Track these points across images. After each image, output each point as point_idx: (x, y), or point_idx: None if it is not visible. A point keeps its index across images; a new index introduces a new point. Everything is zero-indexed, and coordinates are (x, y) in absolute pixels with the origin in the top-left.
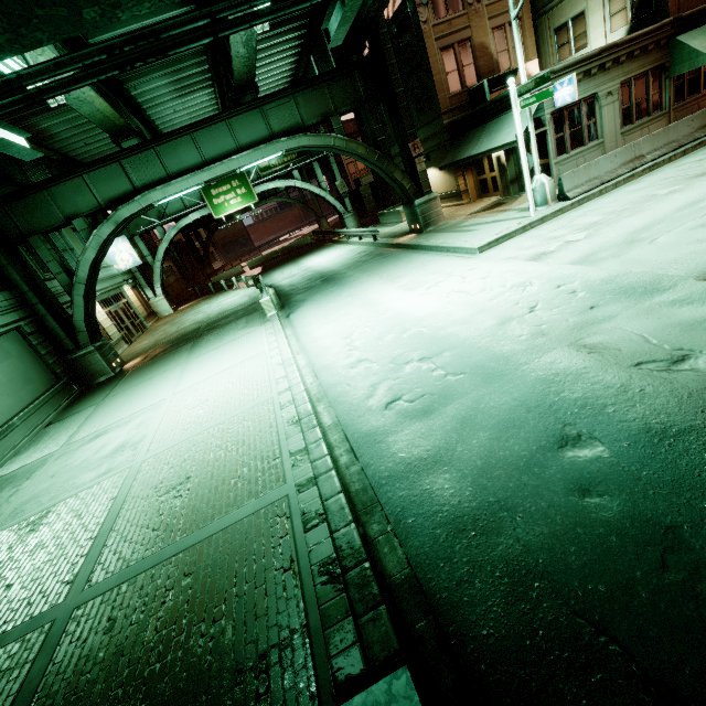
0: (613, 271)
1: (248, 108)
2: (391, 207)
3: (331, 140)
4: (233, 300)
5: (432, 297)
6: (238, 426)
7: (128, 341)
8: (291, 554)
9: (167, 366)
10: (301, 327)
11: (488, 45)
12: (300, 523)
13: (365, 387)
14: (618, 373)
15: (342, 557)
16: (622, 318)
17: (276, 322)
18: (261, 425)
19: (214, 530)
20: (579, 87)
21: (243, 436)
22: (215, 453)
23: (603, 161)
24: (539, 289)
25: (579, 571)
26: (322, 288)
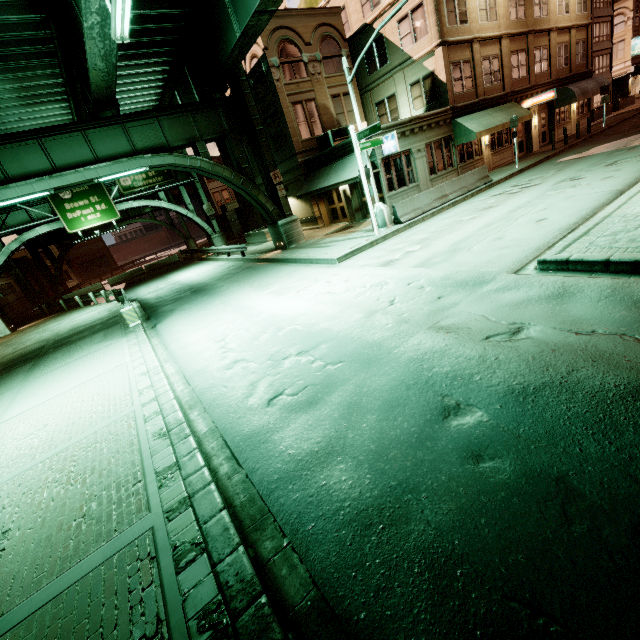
0: (448, 271)
1: (108, 123)
2: (256, 230)
3: (197, 162)
4: (89, 315)
5: (303, 299)
6: (87, 450)
7: None
8: (158, 611)
9: None
10: (170, 335)
11: (328, 107)
12: (170, 562)
13: (244, 387)
14: (474, 346)
15: (230, 597)
16: (464, 304)
17: (140, 333)
18: (119, 444)
19: (39, 602)
20: (399, 143)
21: (93, 461)
22: (51, 491)
23: (422, 196)
24: (394, 287)
25: (496, 545)
26: (192, 298)
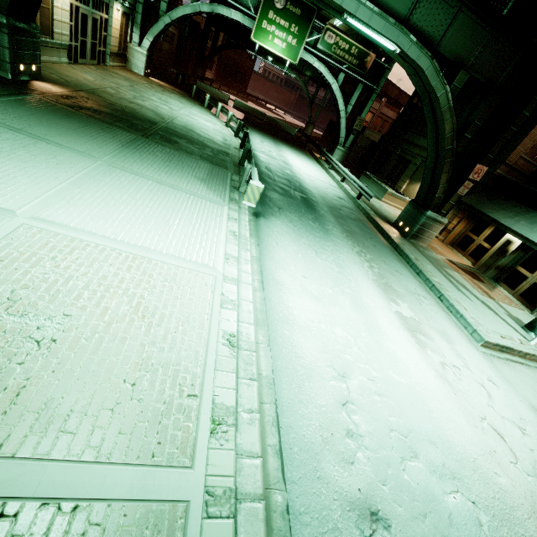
0: None
1: None
2: (376, 177)
3: (441, 90)
4: (206, 125)
5: (459, 402)
6: None
7: (73, 57)
8: None
9: (77, 140)
10: (273, 260)
11: None
12: None
13: None
14: None
15: None
16: None
17: (244, 217)
18: None
19: None
20: None
21: None
22: None
23: None
24: None
25: None
26: (303, 210)
